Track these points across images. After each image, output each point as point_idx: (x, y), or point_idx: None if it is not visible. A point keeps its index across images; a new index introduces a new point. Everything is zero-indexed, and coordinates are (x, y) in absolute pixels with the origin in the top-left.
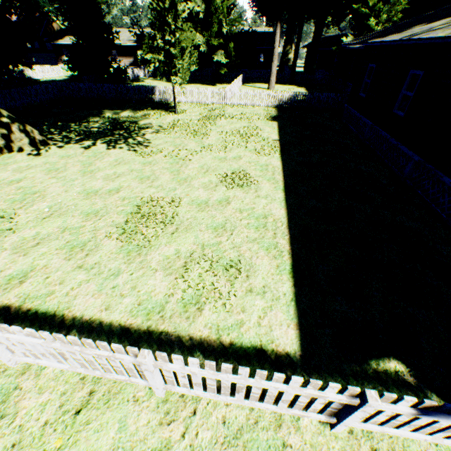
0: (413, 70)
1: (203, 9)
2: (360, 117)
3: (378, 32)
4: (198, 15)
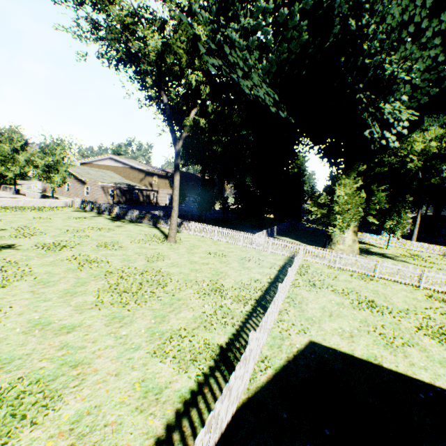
0: None
1: (364, 196)
2: None
3: None
4: None
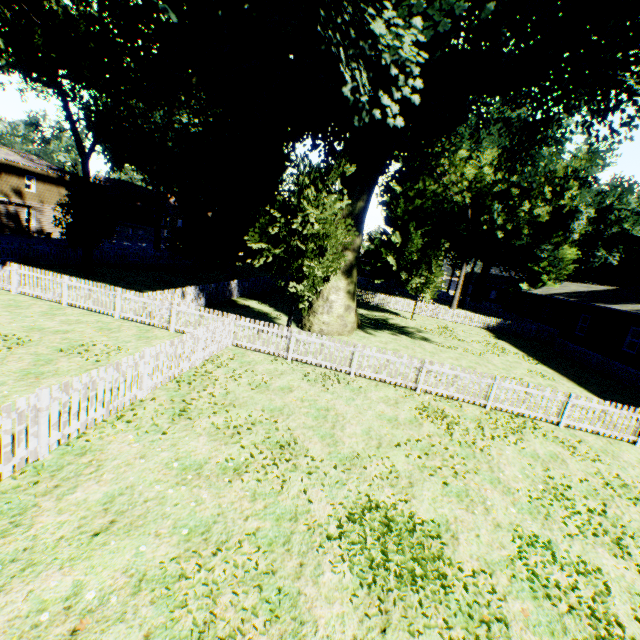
0: (634, 327)
1: (399, 241)
2: (583, 349)
3: (583, 295)
4: (390, 243)
